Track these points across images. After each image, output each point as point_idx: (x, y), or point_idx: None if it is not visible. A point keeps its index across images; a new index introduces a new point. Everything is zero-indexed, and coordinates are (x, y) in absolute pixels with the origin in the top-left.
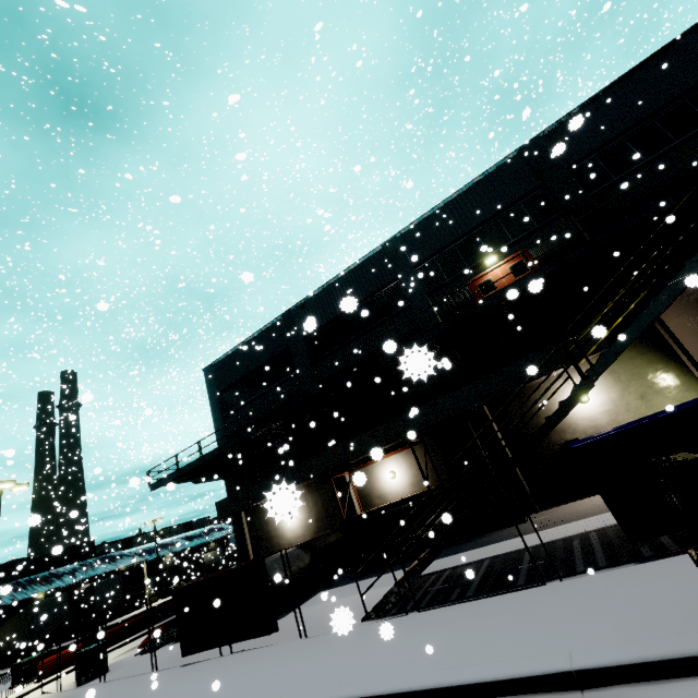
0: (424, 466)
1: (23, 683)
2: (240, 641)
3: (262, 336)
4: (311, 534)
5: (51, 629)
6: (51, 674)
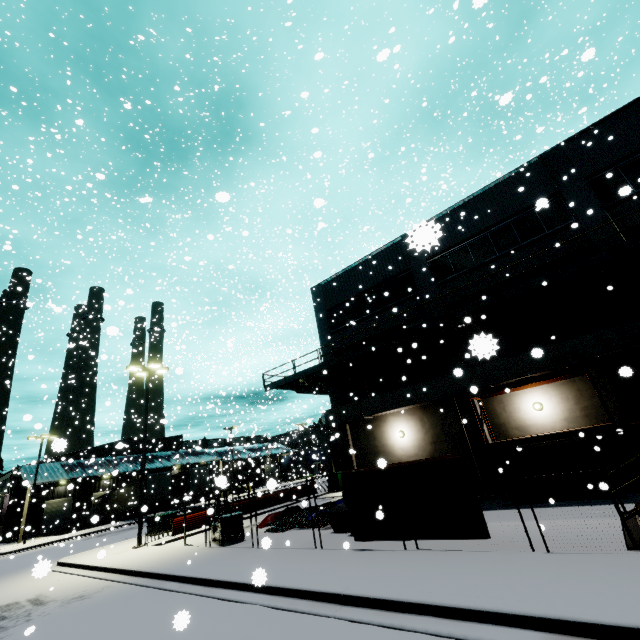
0: (586, 401)
1: (163, 533)
2: (436, 539)
3: (376, 257)
4: (426, 456)
5: (159, 498)
6: (182, 531)
